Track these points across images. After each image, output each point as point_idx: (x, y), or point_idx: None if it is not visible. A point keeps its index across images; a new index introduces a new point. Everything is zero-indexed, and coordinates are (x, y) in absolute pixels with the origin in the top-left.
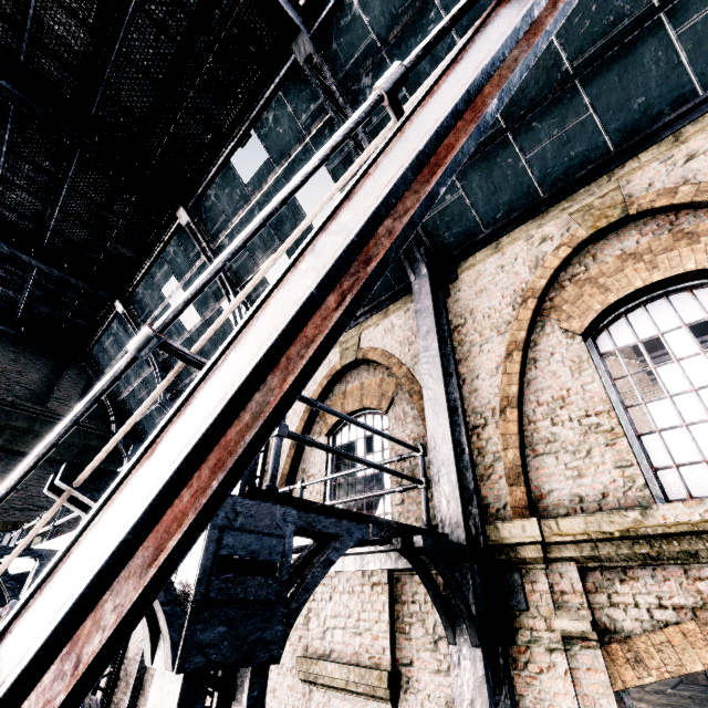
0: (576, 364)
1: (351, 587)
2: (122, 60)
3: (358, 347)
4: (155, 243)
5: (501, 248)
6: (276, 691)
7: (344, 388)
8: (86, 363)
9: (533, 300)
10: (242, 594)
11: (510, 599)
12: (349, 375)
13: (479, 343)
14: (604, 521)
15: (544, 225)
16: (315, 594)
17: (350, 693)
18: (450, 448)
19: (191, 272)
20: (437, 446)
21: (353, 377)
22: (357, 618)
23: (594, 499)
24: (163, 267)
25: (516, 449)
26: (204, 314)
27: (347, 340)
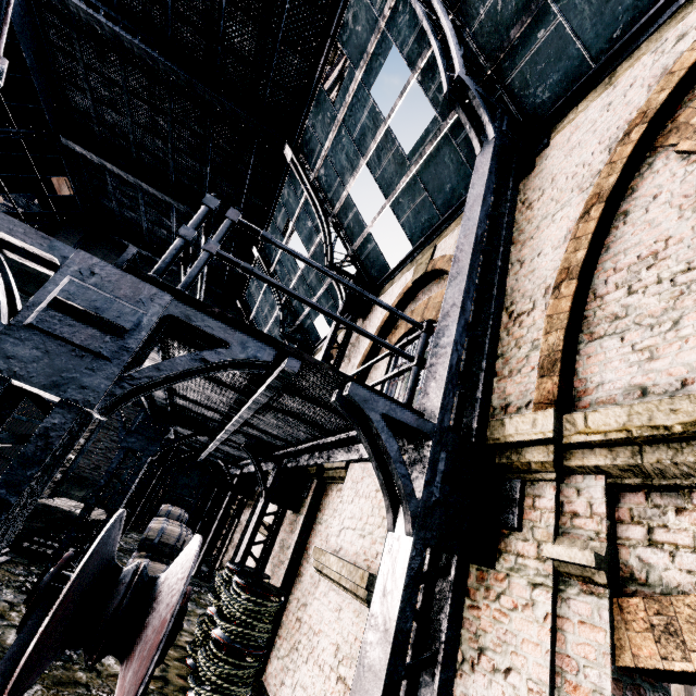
0: (692, 198)
1: (368, 492)
2: (230, 6)
3: (431, 260)
4: (276, 189)
5: (615, 80)
6: (302, 576)
7: (414, 307)
8: (241, 306)
9: (641, 126)
10: (68, 335)
11: (500, 512)
12: (420, 293)
13: (552, 212)
14: (660, 410)
15: (690, 13)
16: (343, 496)
17: (342, 587)
18: (455, 320)
19: (299, 210)
20: (444, 322)
21: (423, 294)
22: (365, 522)
23: (666, 390)
24: (281, 210)
25: (560, 331)
26: (310, 251)
27: (423, 255)
